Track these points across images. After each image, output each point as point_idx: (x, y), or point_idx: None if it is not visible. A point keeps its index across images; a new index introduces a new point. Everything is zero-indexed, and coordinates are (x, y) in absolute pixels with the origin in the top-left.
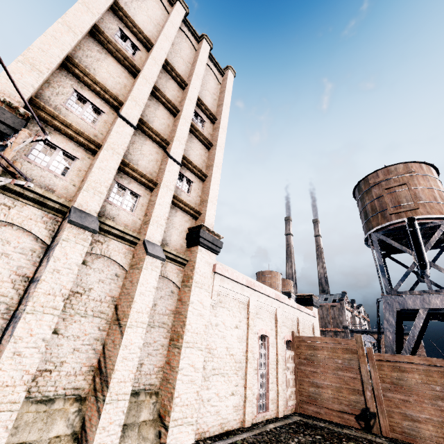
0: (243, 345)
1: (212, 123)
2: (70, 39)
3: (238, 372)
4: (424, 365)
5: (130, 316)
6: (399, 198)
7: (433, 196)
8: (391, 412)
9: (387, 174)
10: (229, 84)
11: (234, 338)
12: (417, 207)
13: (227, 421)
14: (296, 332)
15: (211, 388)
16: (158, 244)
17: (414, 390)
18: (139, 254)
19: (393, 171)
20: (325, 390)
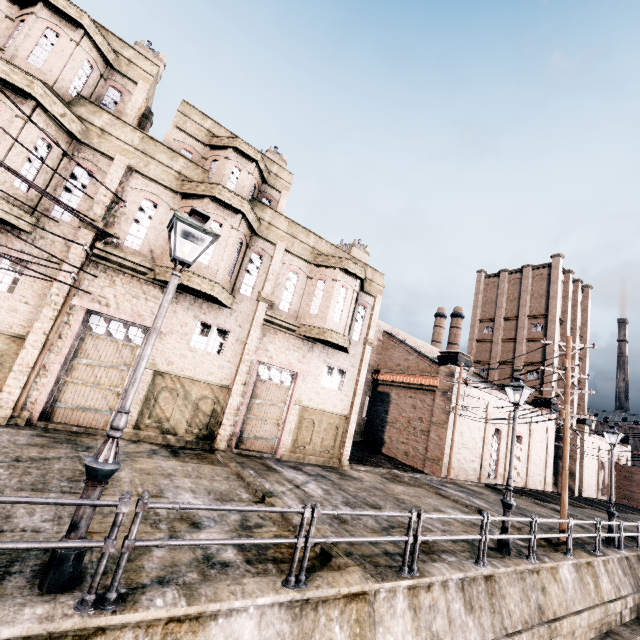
0: (596, 467)
1: (579, 340)
2: (556, 360)
3: (595, 478)
4: None
5: (576, 456)
6: None
7: None
8: None
9: None
10: (589, 302)
11: (593, 464)
12: None
13: (592, 494)
14: (617, 461)
15: (589, 481)
16: (575, 428)
17: None
18: (571, 433)
19: None
20: (637, 495)
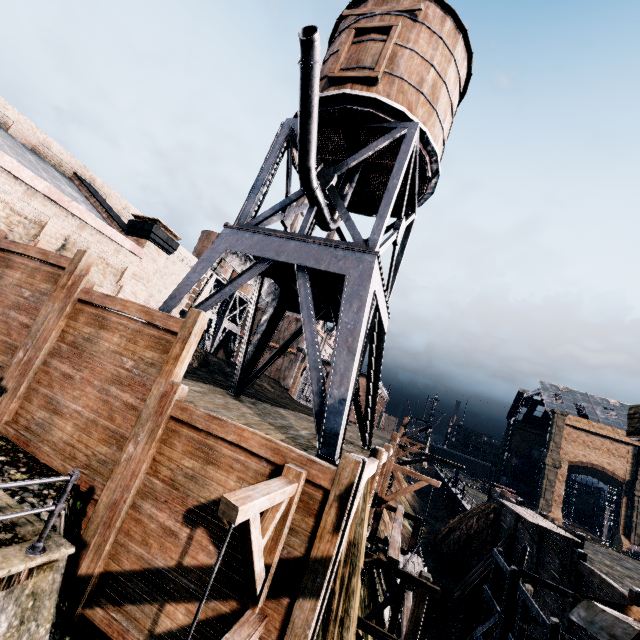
0: None
1: None
2: None
3: None
4: (140, 323)
5: None
6: (365, 55)
7: (421, 77)
8: (35, 392)
9: (380, 4)
10: None
11: None
12: (377, 73)
13: None
14: (25, 242)
15: None
16: None
17: (95, 361)
18: None
19: (393, 0)
20: None
